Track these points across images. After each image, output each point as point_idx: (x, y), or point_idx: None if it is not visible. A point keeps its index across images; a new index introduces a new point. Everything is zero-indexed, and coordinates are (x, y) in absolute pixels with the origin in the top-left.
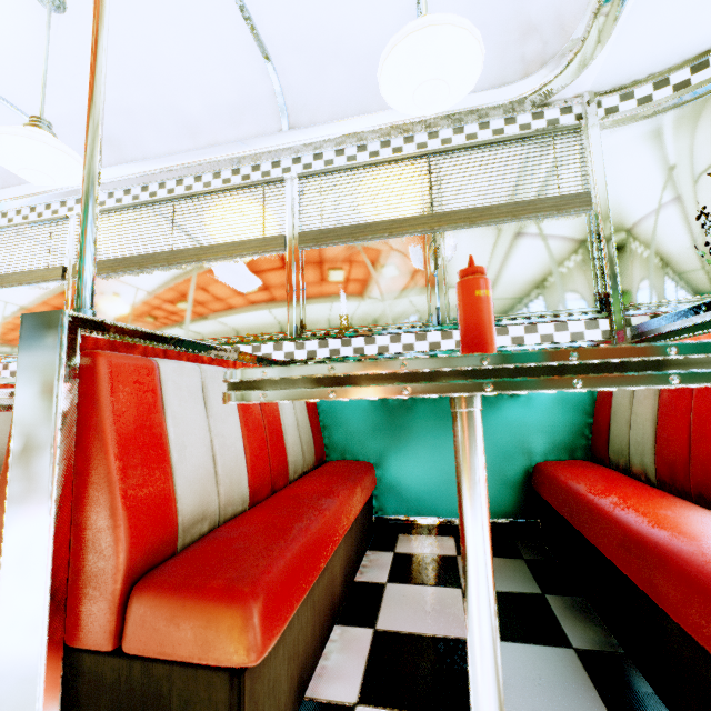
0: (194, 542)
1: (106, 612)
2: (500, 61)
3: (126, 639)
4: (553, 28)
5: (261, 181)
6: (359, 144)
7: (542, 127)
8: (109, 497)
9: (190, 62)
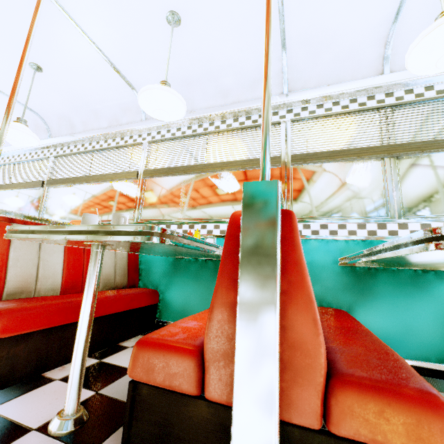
0: (328, 353)
1: (315, 398)
2: None
3: (334, 422)
4: None
5: None
6: (334, 101)
7: None
8: (311, 311)
9: (236, 53)
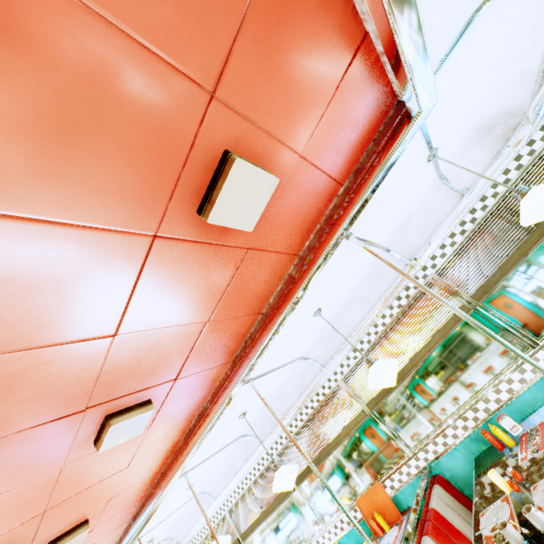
0: None
1: None
2: (485, 148)
3: None
4: (505, 118)
5: (419, 292)
6: (448, 235)
7: (541, 144)
8: None
9: (356, 280)
